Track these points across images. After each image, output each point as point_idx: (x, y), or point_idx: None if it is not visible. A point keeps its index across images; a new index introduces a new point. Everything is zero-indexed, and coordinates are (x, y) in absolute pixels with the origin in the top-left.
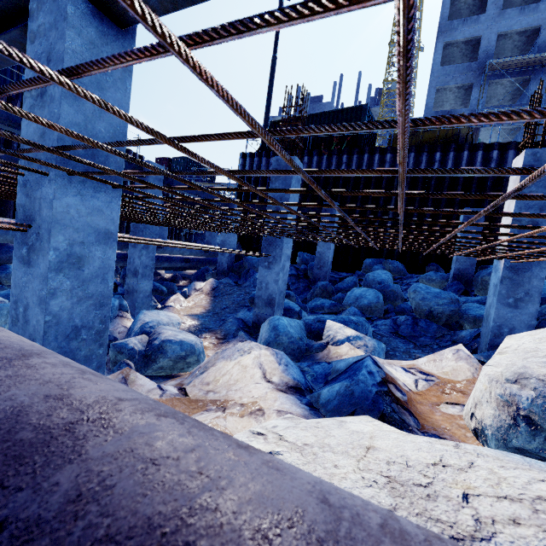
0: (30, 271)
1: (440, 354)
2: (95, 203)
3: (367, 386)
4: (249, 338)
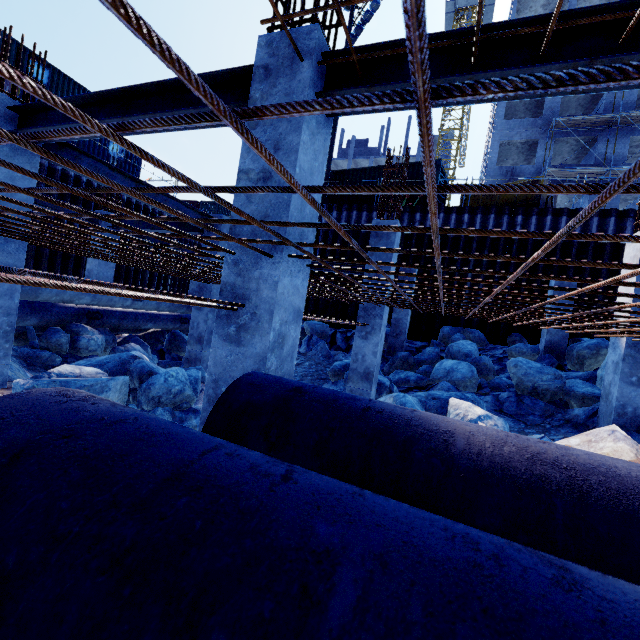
0: (240, 350)
1: (594, 435)
2: (296, 282)
3: None
4: None
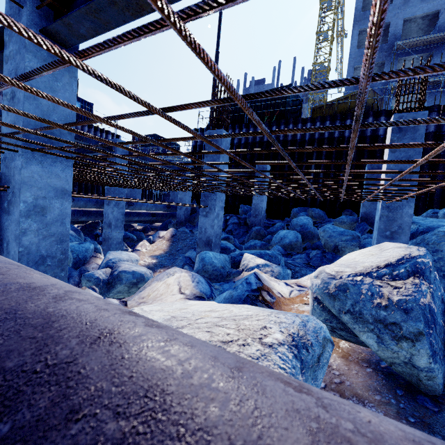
0: (9, 218)
1: None
2: (53, 170)
3: (242, 291)
4: (191, 270)
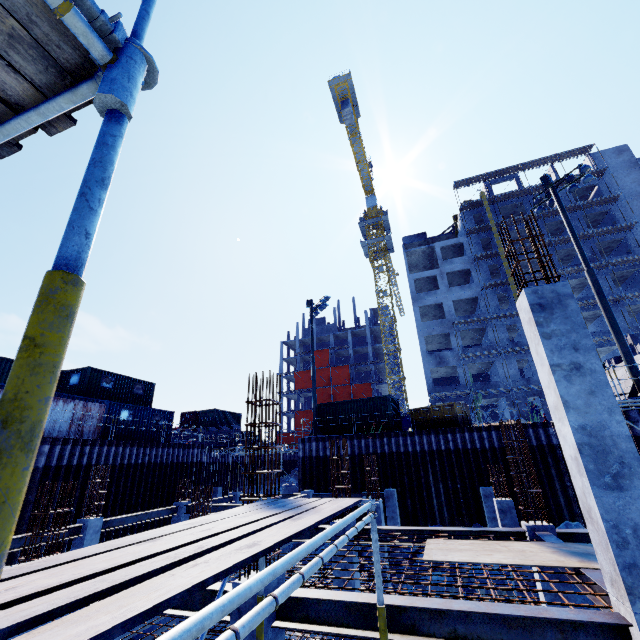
0: None
1: None
2: None
3: None
4: None
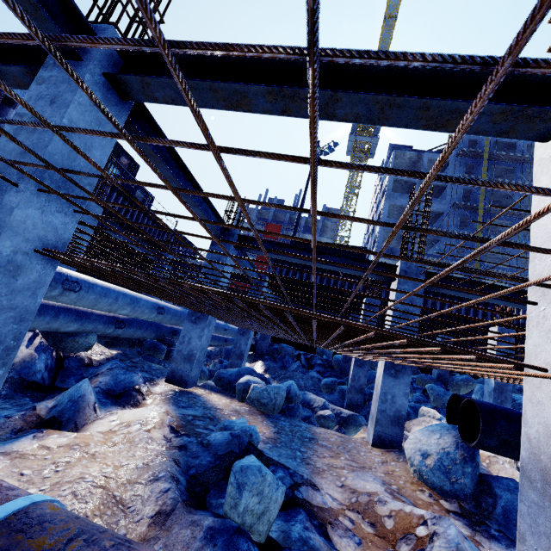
0: (397, 380)
1: None
2: None
3: None
4: None
